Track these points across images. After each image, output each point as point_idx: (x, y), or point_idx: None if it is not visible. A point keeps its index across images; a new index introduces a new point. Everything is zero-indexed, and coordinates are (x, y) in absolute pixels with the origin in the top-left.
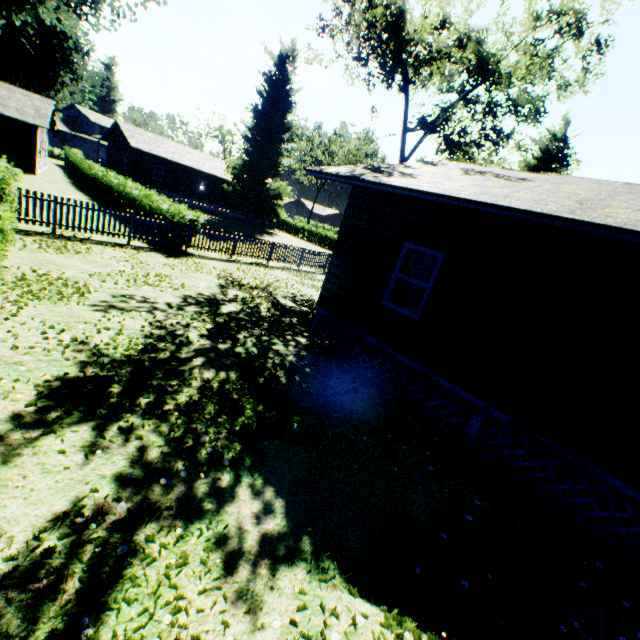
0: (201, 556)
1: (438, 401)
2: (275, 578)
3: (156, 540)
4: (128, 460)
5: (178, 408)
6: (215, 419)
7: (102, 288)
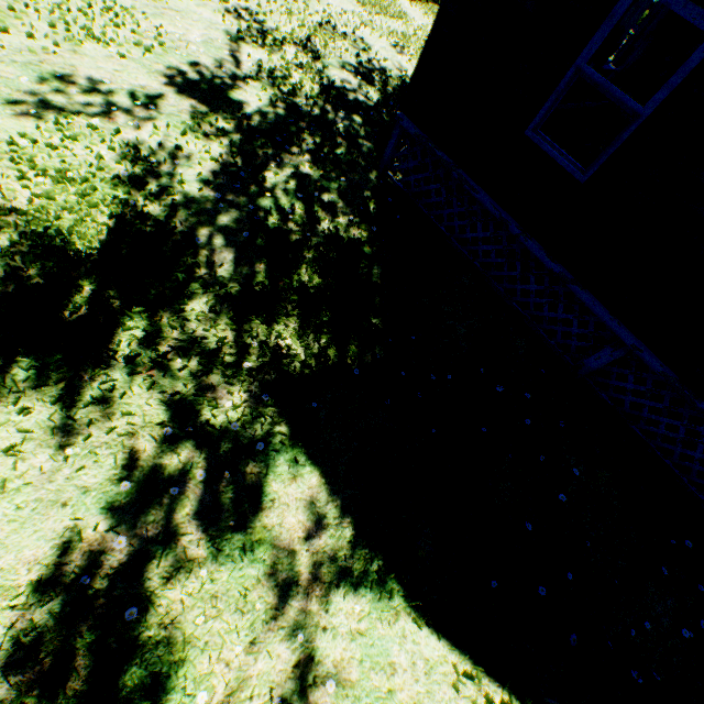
0: (236, 601)
1: (561, 315)
2: (328, 615)
3: (176, 584)
4: (118, 456)
5: (180, 352)
6: (239, 365)
7: (5, 51)
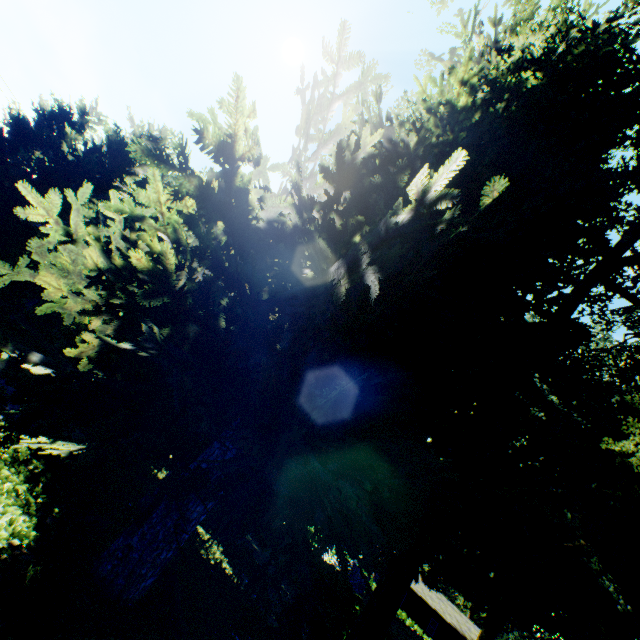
0: None
1: None
2: None
3: None
4: None
5: None
6: None
7: None
